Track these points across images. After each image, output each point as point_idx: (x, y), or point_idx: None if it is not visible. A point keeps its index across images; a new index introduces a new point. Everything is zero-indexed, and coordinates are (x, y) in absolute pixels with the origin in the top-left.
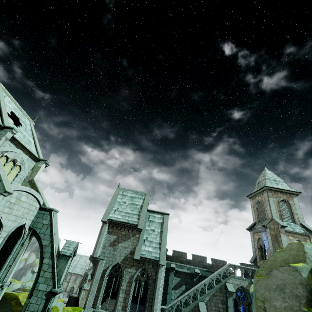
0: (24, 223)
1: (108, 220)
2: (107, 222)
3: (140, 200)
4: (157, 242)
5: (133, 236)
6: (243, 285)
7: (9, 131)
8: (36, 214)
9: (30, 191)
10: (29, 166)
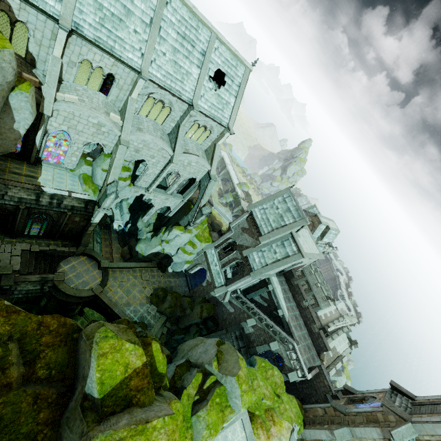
0: (195, 177)
1: (251, 211)
2: (250, 212)
3: (291, 218)
4: (267, 262)
5: (255, 239)
6: (285, 361)
7: (192, 110)
8: (205, 174)
9: (198, 161)
10: (218, 131)
